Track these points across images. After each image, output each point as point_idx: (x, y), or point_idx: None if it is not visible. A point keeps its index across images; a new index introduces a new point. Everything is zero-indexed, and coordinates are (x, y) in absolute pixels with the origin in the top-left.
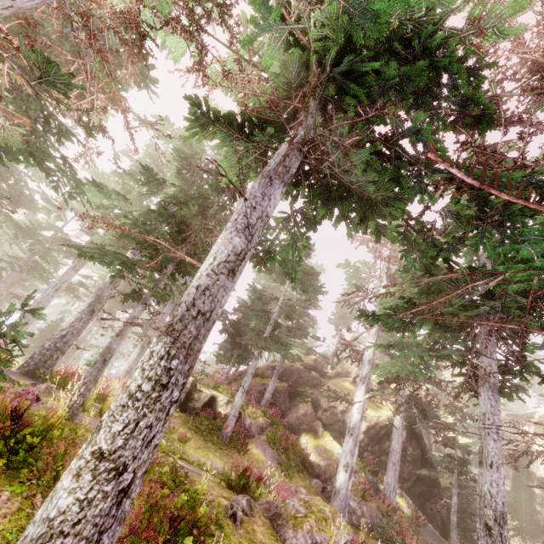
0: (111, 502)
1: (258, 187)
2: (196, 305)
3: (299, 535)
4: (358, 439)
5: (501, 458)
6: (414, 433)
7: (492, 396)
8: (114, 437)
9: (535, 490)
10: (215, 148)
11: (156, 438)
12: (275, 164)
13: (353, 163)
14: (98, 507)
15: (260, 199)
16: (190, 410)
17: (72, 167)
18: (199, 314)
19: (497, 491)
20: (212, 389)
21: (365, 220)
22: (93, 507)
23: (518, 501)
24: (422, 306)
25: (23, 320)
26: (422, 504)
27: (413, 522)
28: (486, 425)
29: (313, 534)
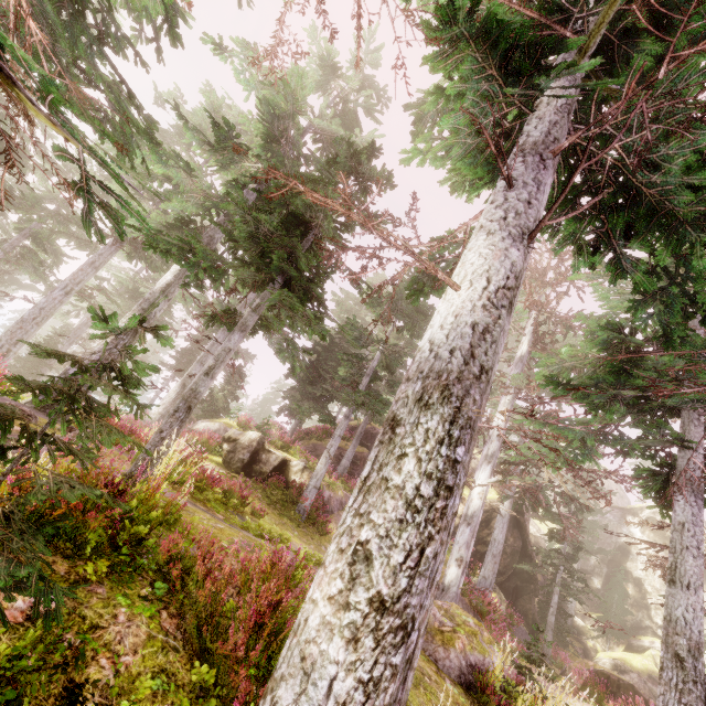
0: (399, 681)
1: (526, 168)
2: (476, 357)
3: (452, 655)
4: (476, 529)
5: (701, 579)
6: (517, 521)
7: (695, 502)
8: (395, 574)
9: (629, 590)
10: (449, 89)
11: (438, 572)
12: (543, 134)
13: (674, 151)
14: (387, 691)
15: (534, 189)
16: (256, 474)
17: (133, 98)
18: (482, 371)
19: (693, 618)
20: (281, 450)
21: (605, 248)
22: (382, 691)
23: (610, 601)
24: (639, 380)
25: (18, 330)
26: (514, 600)
27: (507, 620)
28: (685, 537)
29: (466, 654)
